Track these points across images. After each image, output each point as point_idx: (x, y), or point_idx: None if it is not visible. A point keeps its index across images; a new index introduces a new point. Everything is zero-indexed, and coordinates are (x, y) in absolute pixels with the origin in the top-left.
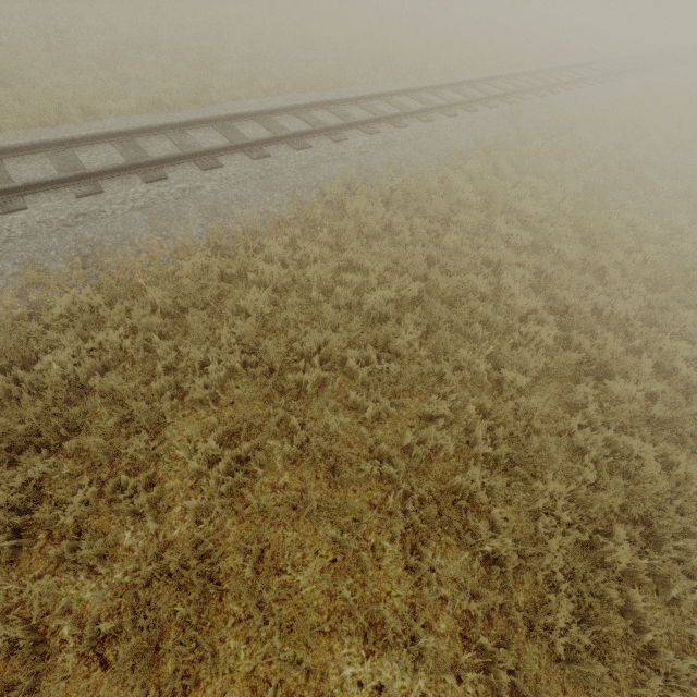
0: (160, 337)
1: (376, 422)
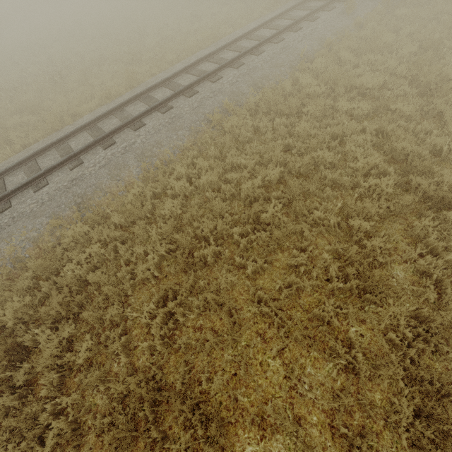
0: (123, 242)
1: (258, 274)
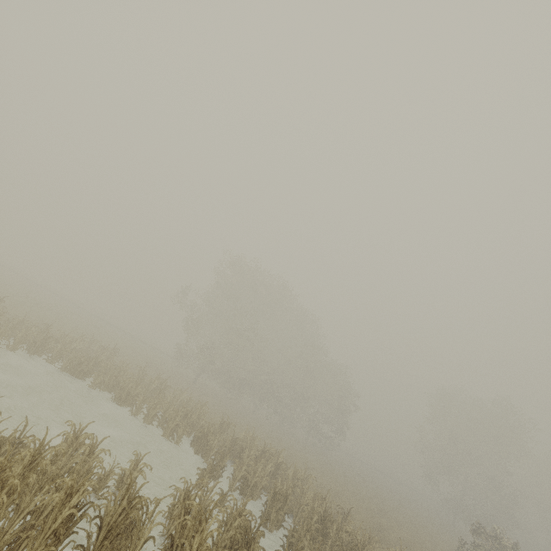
0: None
1: None
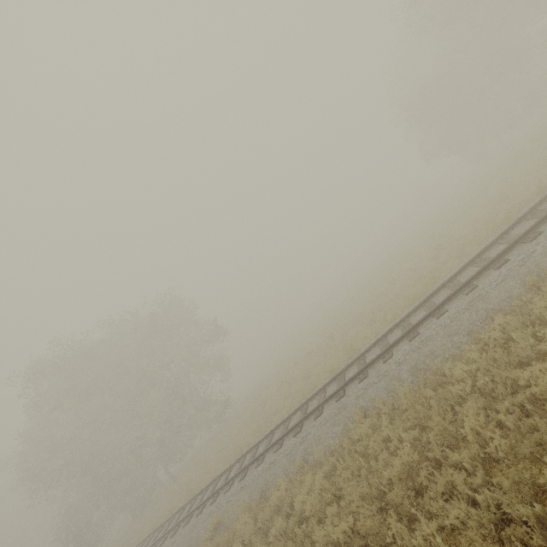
0: None
1: None
